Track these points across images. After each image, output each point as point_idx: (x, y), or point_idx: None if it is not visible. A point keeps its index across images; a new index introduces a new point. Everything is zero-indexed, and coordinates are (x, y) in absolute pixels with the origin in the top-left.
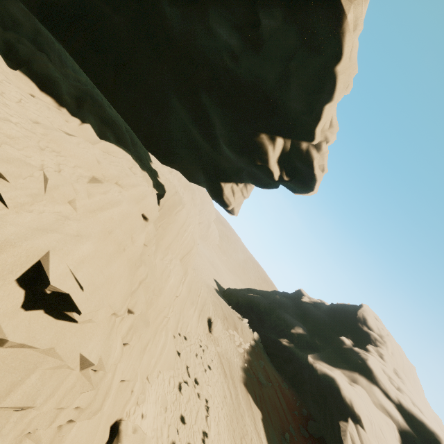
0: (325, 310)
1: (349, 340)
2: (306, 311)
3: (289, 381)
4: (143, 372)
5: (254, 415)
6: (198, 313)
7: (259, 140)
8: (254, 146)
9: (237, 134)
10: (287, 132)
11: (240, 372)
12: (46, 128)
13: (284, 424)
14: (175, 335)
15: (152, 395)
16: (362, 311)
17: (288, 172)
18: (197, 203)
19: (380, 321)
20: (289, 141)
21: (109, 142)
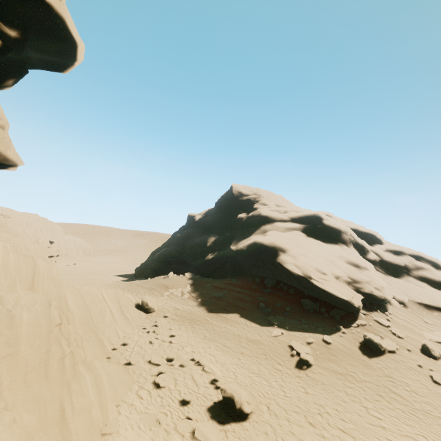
0: (215, 211)
1: (243, 213)
2: (205, 224)
3: (235, 275)
4: (88, 440)
5: (234, 321)
6: (119, 312)
7: None
8: None
9: None
10: None
11: (200, 309)
12: None
13: (254, 301)
14: (108, 356)
15: (126, 438)
16: (235, 189)
17: (3, 16)
18: (4, 224)
19: (248, 186)
20: None
21: None
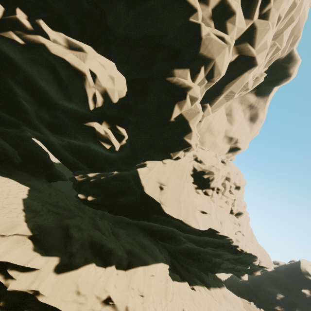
0: (283, 272)
1: (307, 290)
2: (275, 278)
3: None
4: None
5: None
6: None
7: (255, 273)
8: (254, 274)
9: (249, 273)
10: (261, 269)
11: None
12: (235, 308)
13: None
14: None
15: None
16: (302, 266)
17: (262, 271)
18: None
19: None
20: (262, 269)
21: (221, 288)
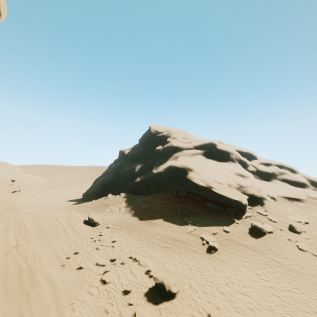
0: (139, 146)
1: (160, 146)
2: (133, 156)
3: (157, 191)
4: None
5: (159, 224)
6: (70, 228)
7: None
8: None
9: None
10: None
11: (133, 219)
12: None
13: (173, 208)
14: (63, 264)
15: None
16: (152, 129)
17: None
18: None
19: (162, 126)
20: None
21: None
